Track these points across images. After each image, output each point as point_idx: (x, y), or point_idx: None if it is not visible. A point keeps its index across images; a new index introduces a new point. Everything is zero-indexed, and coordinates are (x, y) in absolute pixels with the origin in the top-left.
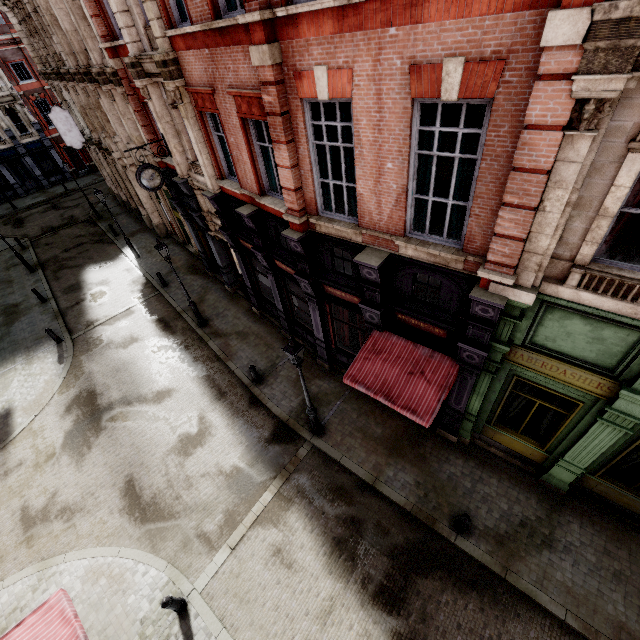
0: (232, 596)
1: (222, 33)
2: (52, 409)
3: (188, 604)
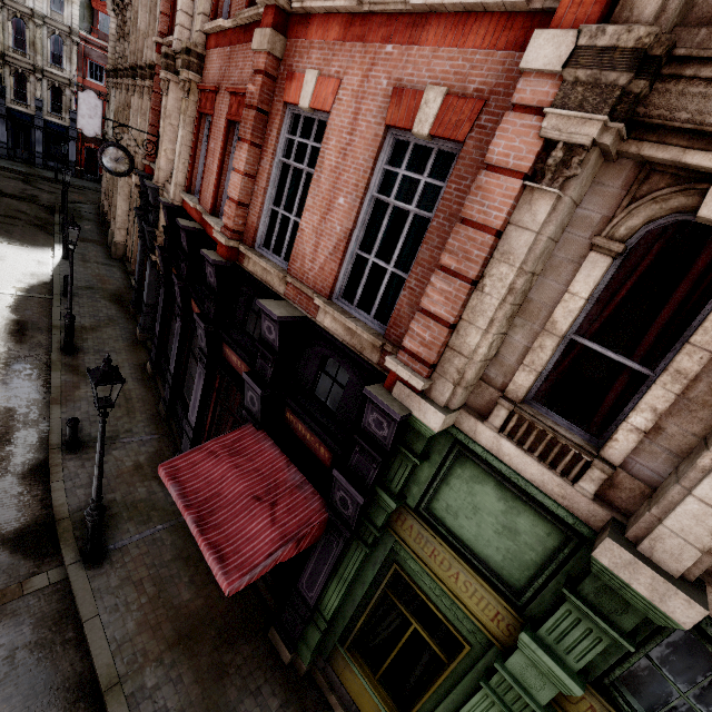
0: None
1: (247, 30)
2: None
3: None
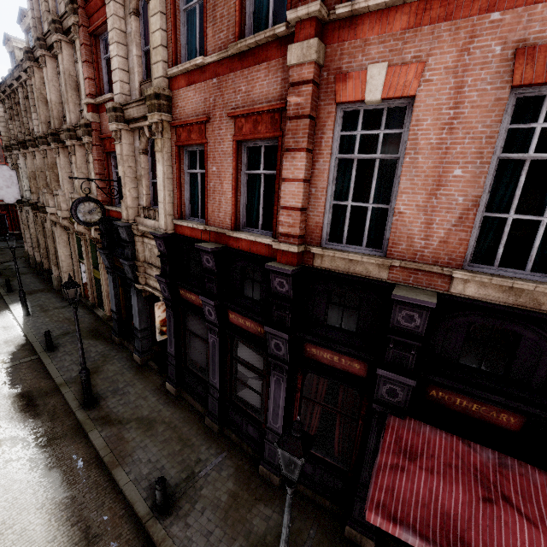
0: None
1: (243, 56)
2: None
3: None
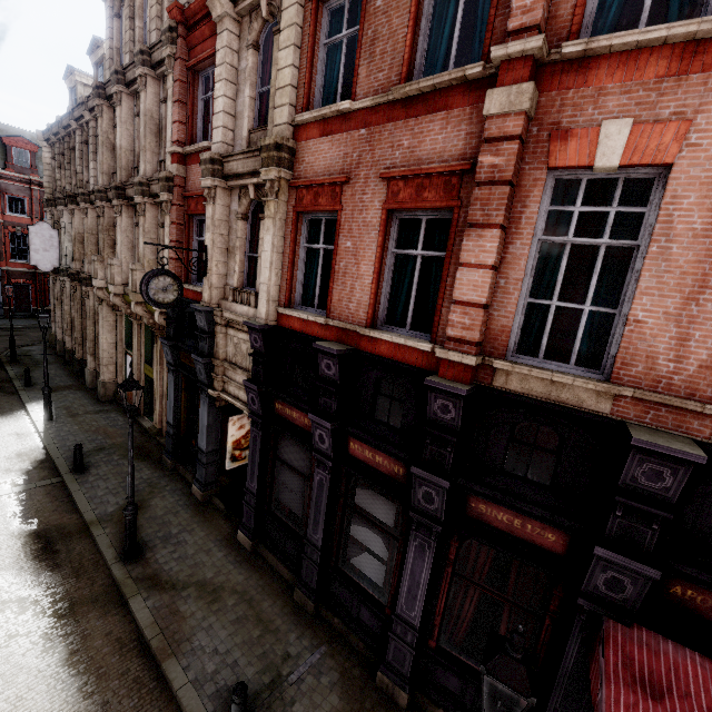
0: None
1: (410, 103)
2: None
3: None
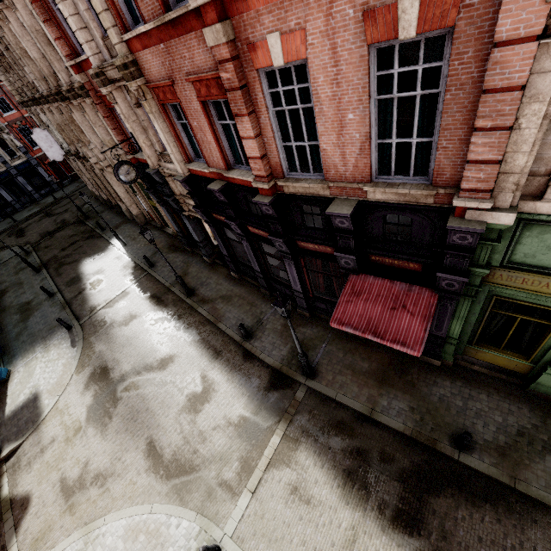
0: (260, 537)
1: (174, 25)
2: (73, 388)
3: (222, 549)
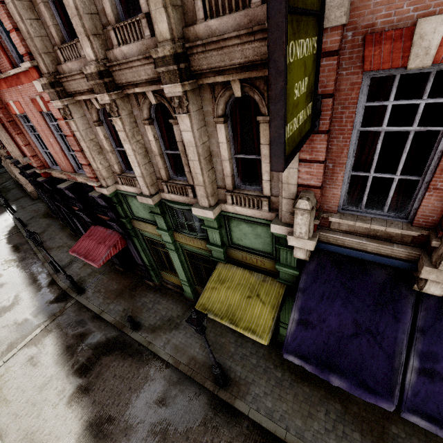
0: None
1: None
2: None
3: None
